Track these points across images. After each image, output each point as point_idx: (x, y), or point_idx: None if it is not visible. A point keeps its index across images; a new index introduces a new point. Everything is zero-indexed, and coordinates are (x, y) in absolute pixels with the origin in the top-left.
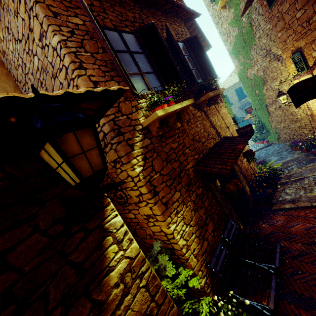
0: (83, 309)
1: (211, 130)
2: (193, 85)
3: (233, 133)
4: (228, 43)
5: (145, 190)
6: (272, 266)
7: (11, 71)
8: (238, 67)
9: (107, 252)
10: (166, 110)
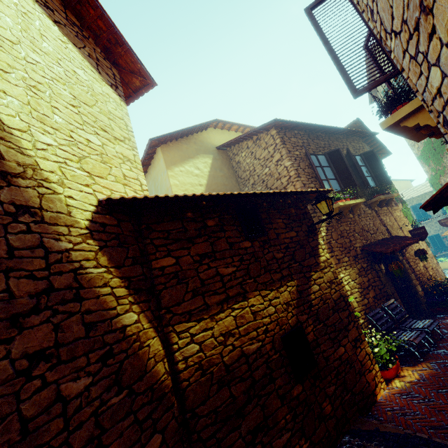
0: (313, 260)
1: (380, 226)
2: (366, 189)
3: (408, 235)
4: (415, 148)
5: (326, 247)
6: (426, 329)
7: (237, 172)
8: (429, 173)
9: (319, 250)
10: (344, 203)
